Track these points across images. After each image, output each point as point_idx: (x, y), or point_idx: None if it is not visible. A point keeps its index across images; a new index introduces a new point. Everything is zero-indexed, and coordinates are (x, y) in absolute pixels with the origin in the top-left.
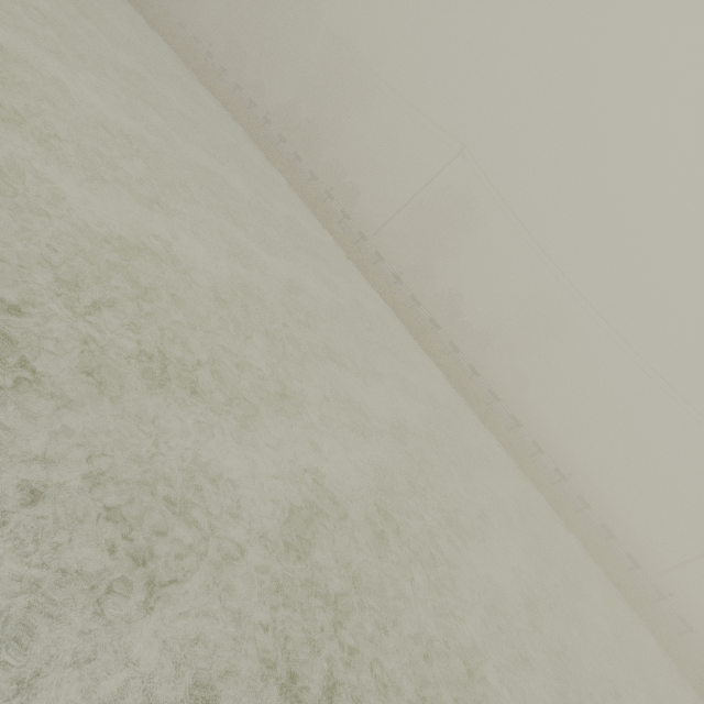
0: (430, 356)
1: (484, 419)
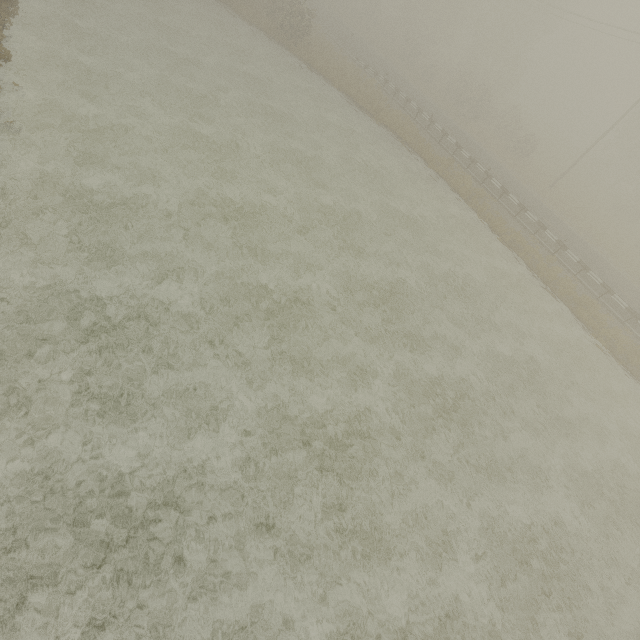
0: (588, 328)
1: None
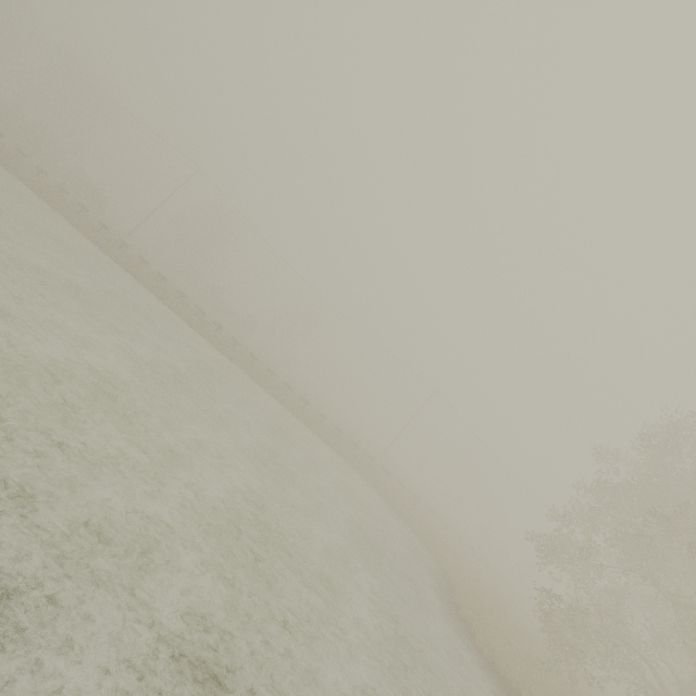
0: (174, 311)
1: (223, 351)
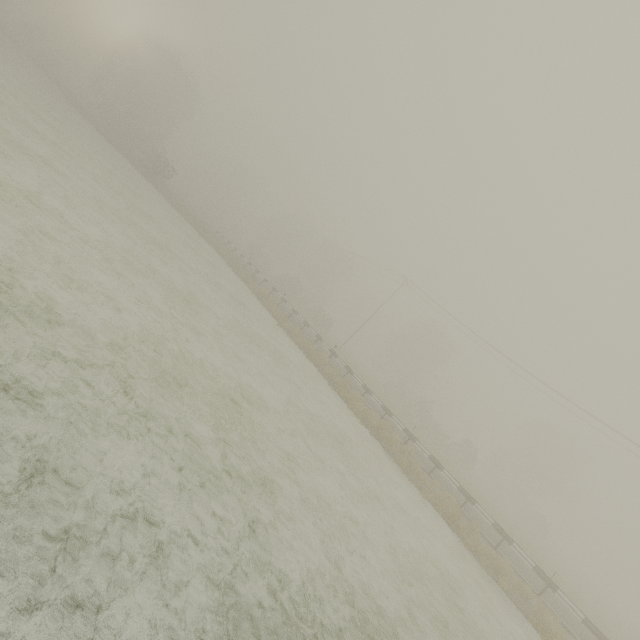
0: (347, 404)
1: (409, 473)
